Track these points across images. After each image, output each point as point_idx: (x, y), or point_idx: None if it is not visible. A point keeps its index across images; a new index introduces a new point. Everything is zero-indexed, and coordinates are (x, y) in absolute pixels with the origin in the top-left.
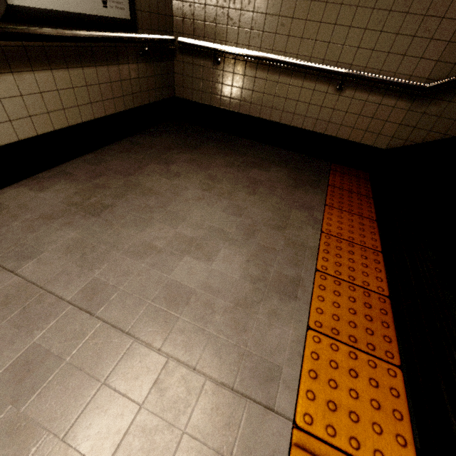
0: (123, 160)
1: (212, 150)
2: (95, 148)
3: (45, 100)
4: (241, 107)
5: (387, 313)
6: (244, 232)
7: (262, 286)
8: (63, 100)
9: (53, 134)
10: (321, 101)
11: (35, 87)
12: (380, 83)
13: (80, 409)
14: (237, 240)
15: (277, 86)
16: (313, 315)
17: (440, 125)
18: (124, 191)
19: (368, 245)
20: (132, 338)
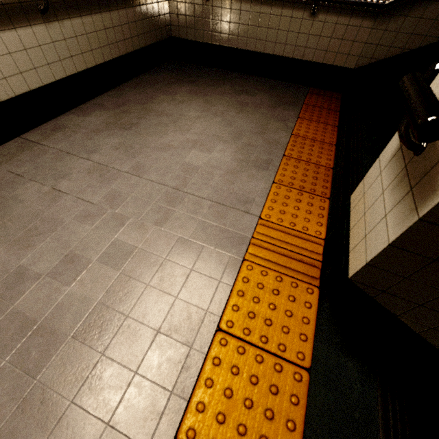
0: (137, 94)
1: (207, 83)
2: (114, 86)
3: (79, 42)
4: (230, 41)
5: (329, 176)
6: (233, 136)
7: (245, 164)
8: (90, 43)
9: (86, 72)
10: (298, 28)
11: (72, 32)
12: (346, 4)
13: (145, 211)
14: (228, 141)
15: (260, 17)
16: (277, 177)
17: (399, 40)
18: (143, 114)
19: (326, 141)
20: (166, 187)
